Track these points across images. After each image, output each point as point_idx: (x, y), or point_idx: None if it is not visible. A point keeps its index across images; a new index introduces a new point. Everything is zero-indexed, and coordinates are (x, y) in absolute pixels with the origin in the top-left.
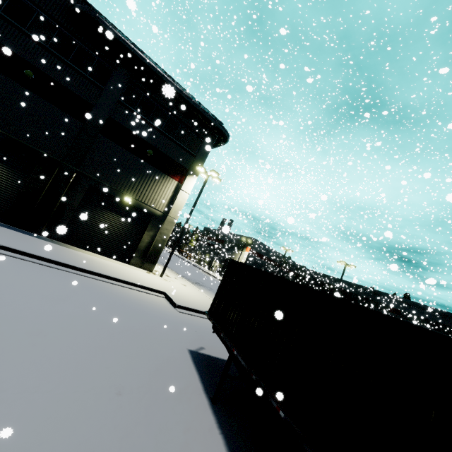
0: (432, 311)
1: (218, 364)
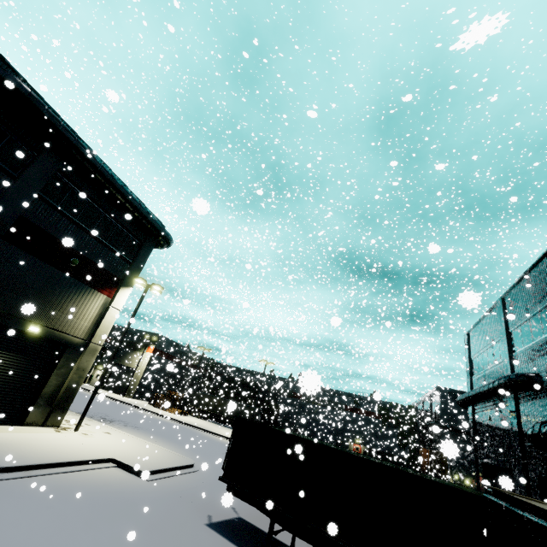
0: (323, 391)
1: (233, 526)
